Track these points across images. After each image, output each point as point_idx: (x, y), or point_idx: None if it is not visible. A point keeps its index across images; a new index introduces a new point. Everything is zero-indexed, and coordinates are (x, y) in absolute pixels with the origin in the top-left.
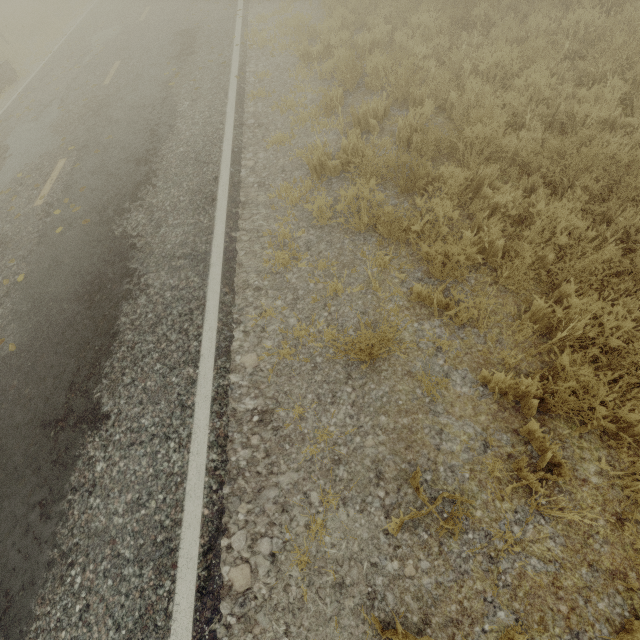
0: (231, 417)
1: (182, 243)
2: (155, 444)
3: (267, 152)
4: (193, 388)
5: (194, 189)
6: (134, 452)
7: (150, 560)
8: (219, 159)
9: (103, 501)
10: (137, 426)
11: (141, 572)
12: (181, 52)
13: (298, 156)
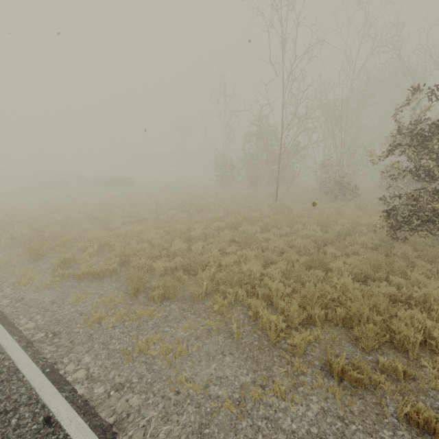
0: None
1: None
2: None
3: None
4: None
5: None
6: None
7: None
8: None
9: None
10: None
11: None
12: None
13: None
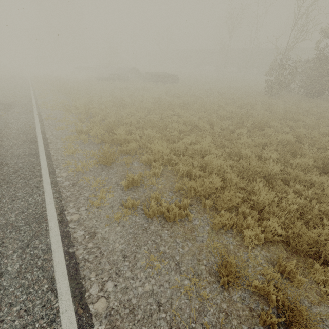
0: (60, 187)
1: (23, 152)
2: (26, 198)
3: (57, 131)
4: (41, 182)
5: (25, 140)
6: (15, 202)
7: (34, 222)
8: (35, 132)
9: (2, 217)
10: (15, 196)
11: (30, 226)
12: (5, 108)
13: (71, 131)
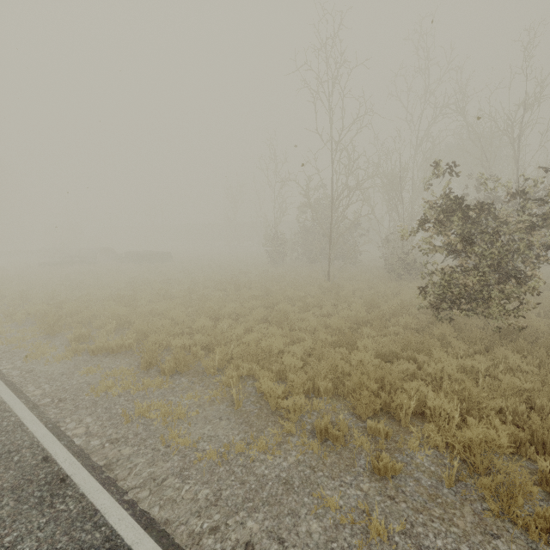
0: None
1: None
2: None
3: None
4: None
5: None
6: None
7: None
8: None
9: None
10: None
11: None
12: None
13: None
